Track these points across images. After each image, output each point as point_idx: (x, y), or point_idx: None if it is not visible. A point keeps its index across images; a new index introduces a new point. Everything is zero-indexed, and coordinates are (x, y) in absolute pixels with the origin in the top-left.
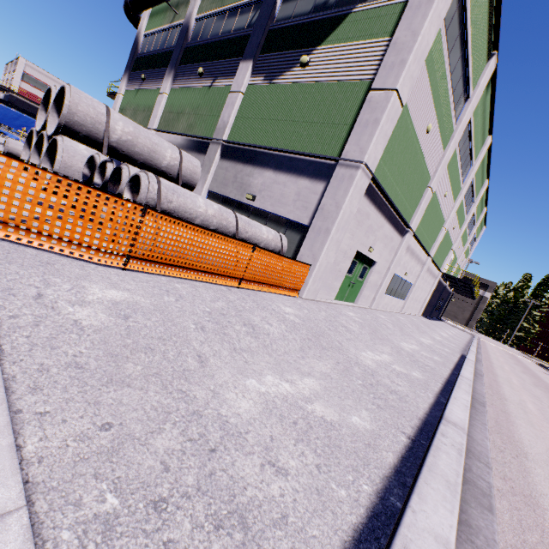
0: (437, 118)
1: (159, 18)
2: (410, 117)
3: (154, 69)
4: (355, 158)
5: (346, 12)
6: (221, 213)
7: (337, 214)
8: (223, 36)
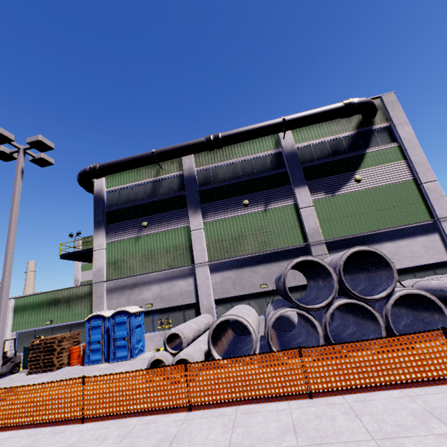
0: None
1: (130, 175)
2: None
3: (156, 214)
4: None
5: (362, 153)
6: None
7: None
8: (250, 176)
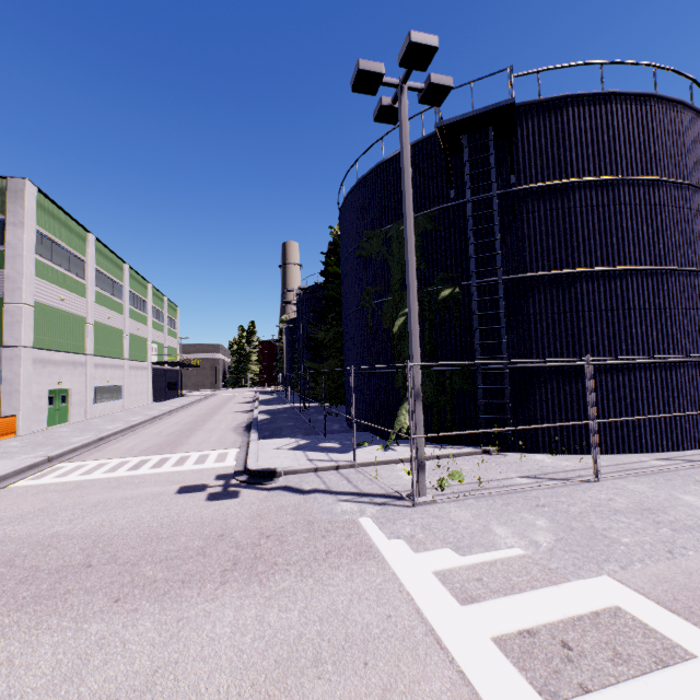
0: (66, 289)
1: None
2: (43, 304)
3: None
4: (15, 344)
5: None
6: None
7: (20, 379)
8: None
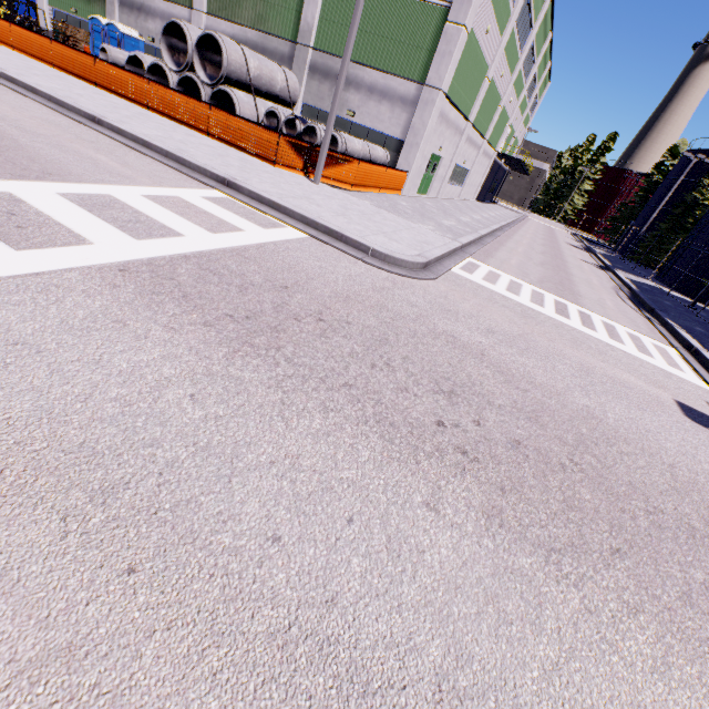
0: (495, 16)
1: None
2: (473, 33)
3: None
4: (436, 85)
5: None
6: (363, 146)
7: (424, 132)
8: None
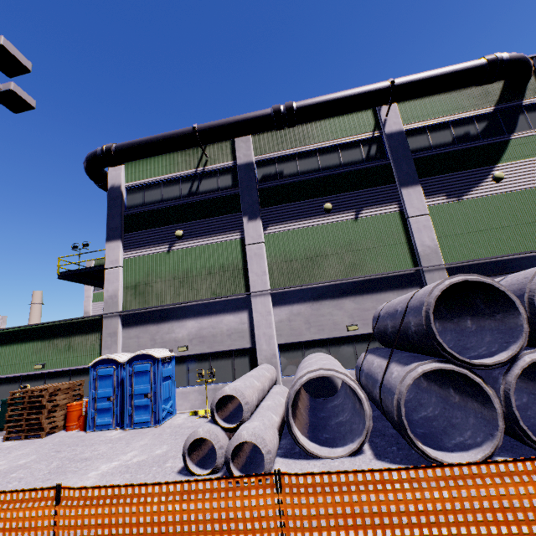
0: None
1: (159, 165)
2: None
3: (196, 220)
4: None
5: (505, 139)
6: None
7: None
8: (334, 170)
